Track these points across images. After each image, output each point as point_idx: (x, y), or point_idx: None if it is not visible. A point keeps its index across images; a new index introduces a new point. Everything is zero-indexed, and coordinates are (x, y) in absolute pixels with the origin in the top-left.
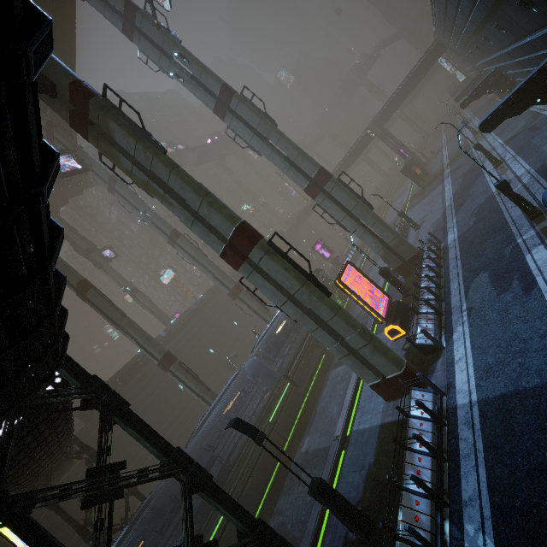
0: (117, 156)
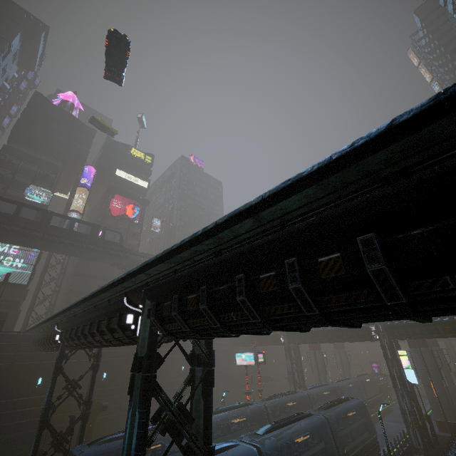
0: None
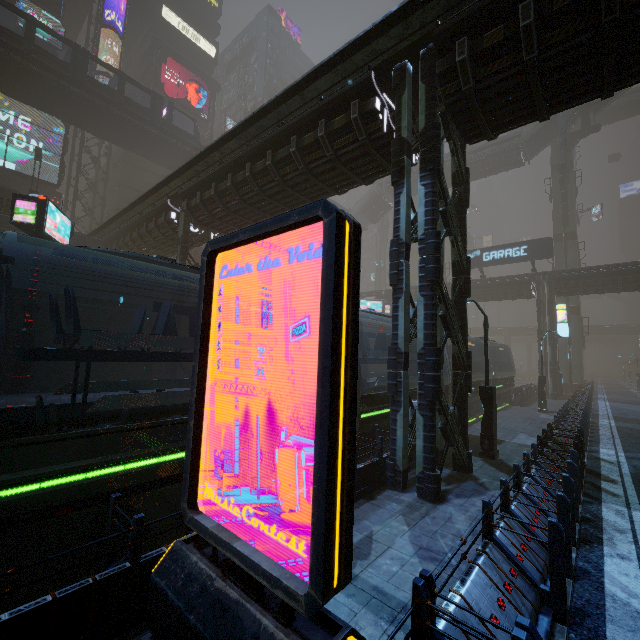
0: (560, 255)
